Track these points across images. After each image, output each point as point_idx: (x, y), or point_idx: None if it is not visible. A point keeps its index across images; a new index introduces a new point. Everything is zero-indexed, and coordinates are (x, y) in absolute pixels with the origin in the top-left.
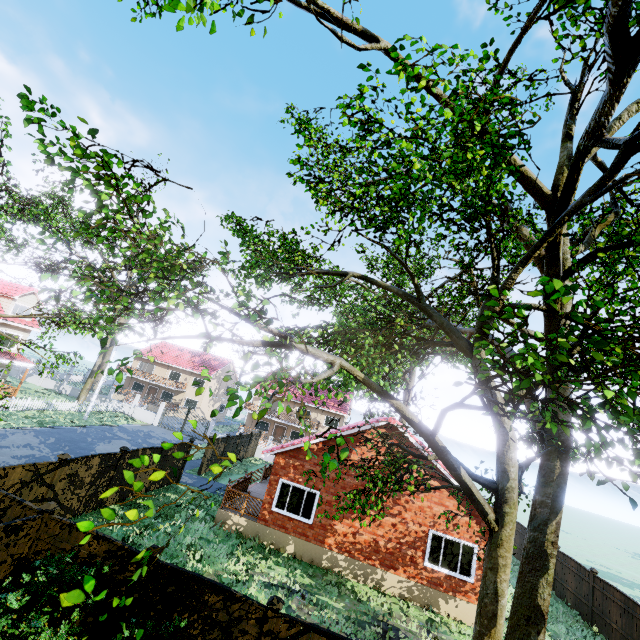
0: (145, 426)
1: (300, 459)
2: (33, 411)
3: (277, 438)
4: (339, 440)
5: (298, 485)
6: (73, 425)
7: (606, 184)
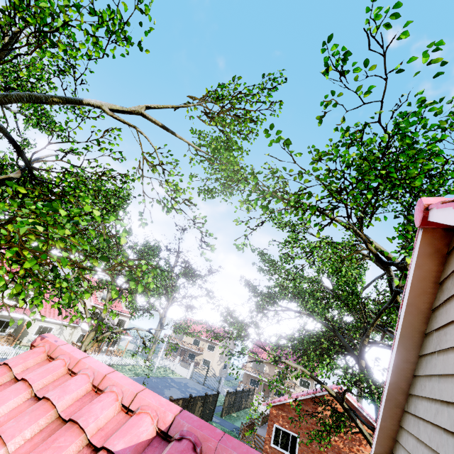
0: (183, 378)
1: (285, 411)
2: (130, 366)
3: (265, 394)
4: (299, 402)
5: (285, 429)
6: (149, 376)
7: (392, 302)
